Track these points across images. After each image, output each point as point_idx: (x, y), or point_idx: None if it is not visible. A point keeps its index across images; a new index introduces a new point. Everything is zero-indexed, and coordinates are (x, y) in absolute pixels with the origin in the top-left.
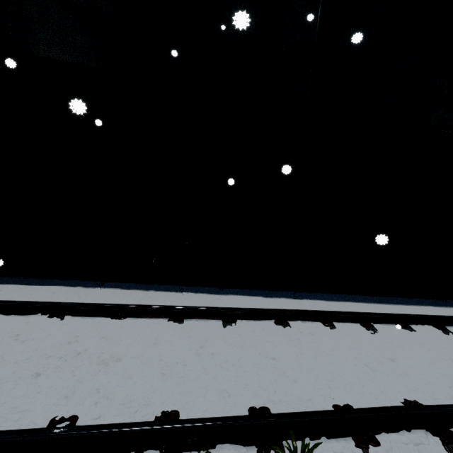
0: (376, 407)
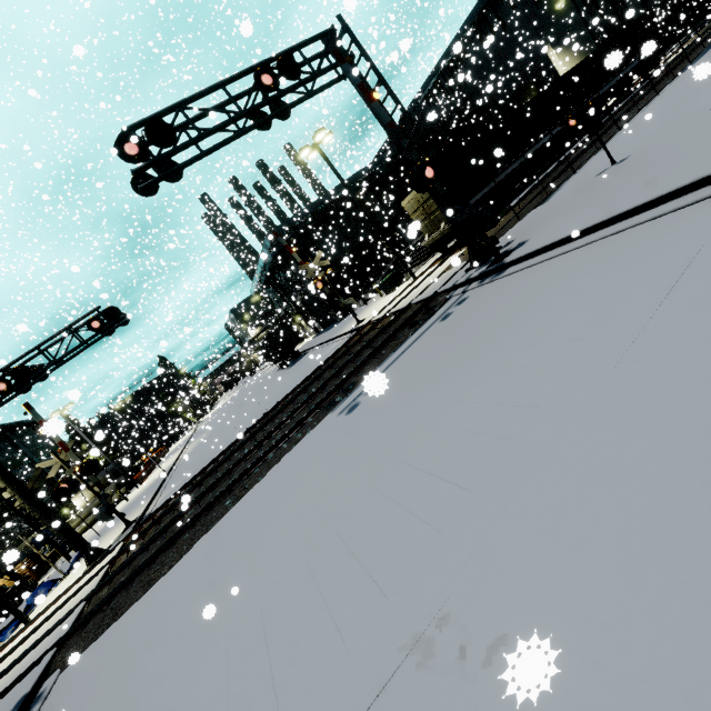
0: None
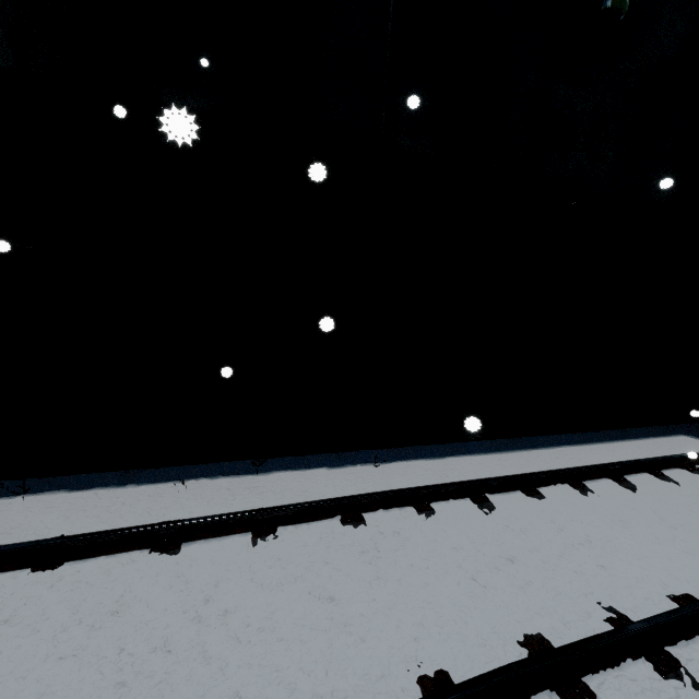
0: (480, 675)
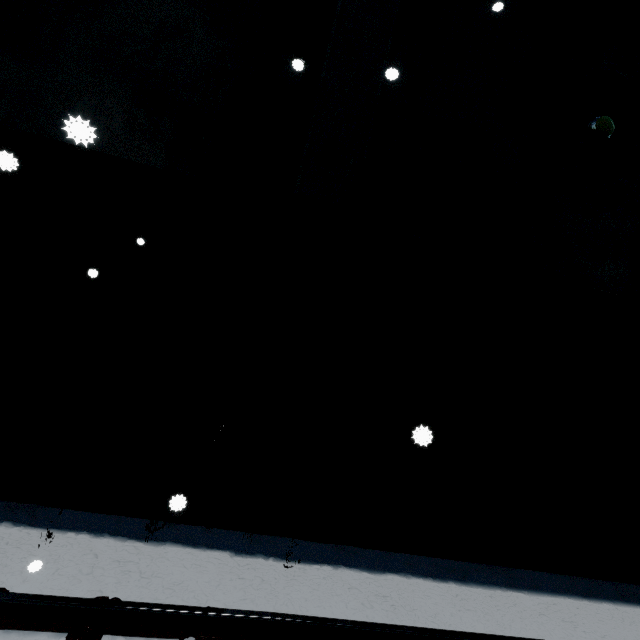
0: None
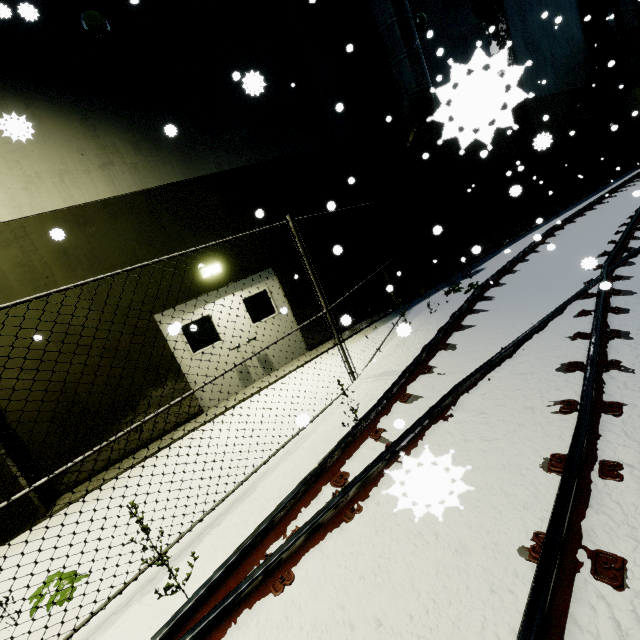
0: None
